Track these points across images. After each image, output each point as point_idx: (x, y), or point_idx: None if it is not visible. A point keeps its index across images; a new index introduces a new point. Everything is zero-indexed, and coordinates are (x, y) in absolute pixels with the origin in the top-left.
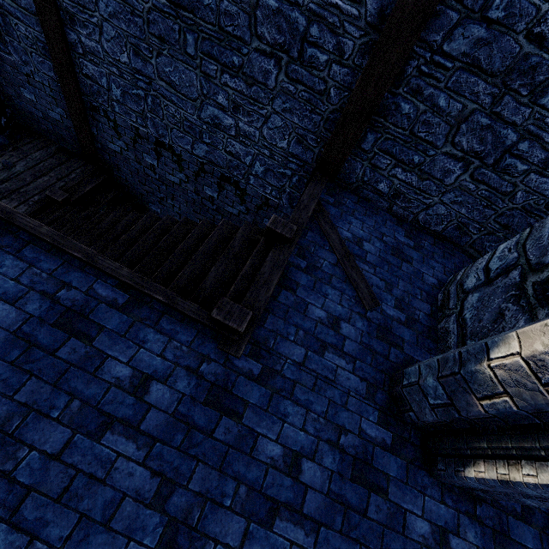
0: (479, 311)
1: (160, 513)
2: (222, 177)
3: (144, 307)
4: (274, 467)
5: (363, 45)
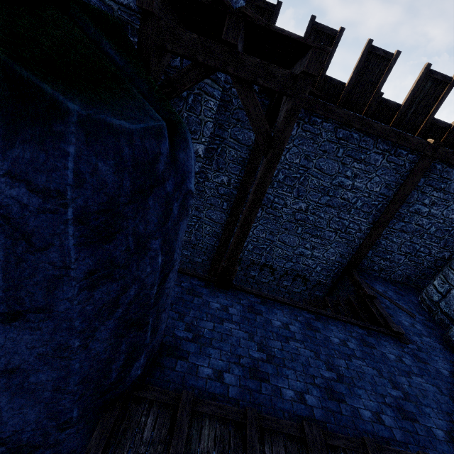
0: (449, 307)
1: (445, 396)
2: (297, 275)
3: (372, 334)
4: (451, 377)
5: (368, 227)
